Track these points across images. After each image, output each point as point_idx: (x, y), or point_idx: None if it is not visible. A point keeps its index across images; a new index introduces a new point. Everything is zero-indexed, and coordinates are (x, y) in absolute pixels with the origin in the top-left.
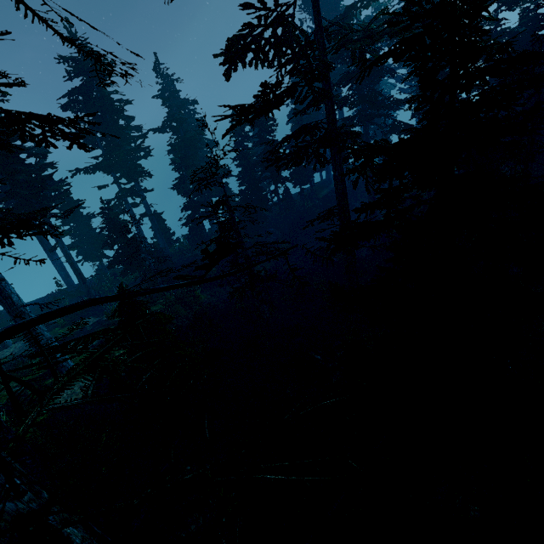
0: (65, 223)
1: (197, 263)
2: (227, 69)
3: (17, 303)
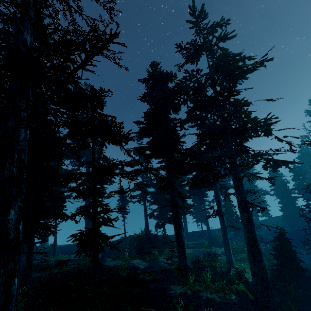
0: (195, 202)
1: (259, 236)
2: None
3: (225, 224)
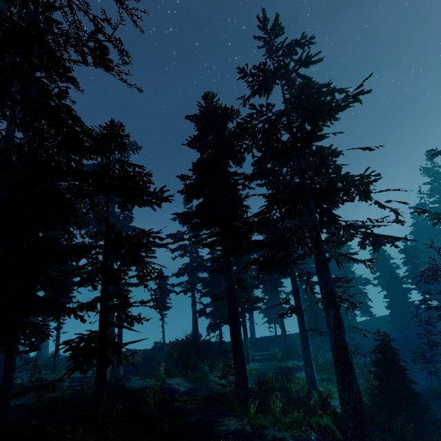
0: (266, 294)
1: (356, 344)
2: (435, 222)
3: (306, 327)
